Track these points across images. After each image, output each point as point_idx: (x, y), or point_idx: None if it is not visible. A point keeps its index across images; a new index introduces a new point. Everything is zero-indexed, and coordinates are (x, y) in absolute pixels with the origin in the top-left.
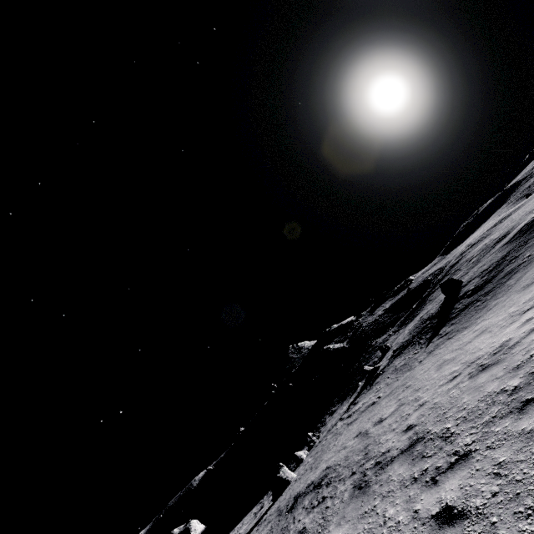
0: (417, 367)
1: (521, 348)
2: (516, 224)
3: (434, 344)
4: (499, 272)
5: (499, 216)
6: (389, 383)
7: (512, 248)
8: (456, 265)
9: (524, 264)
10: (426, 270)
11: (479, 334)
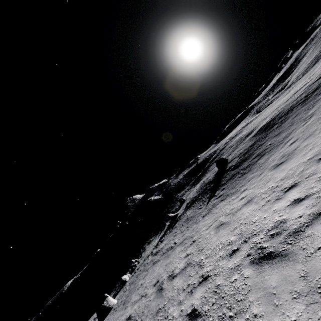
0: (201, 222)
1: (313, 245)
2: (257, 125)
3: (212, 203)
4: (251, 154)
5: (245, 122)
6: (182, 231)
7: (257, 139)
8: (224, 149)
9: (268, 149)
10: (207, 152)
11: (246, 203)
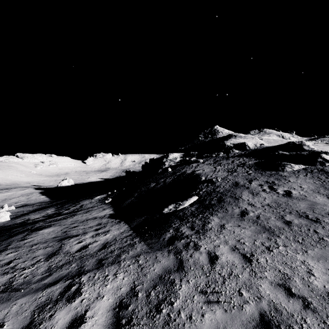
0: None
1: None
2: None
3: None
4: None
5: None
6: None
7: None
8: None
9: None
10: None
11: None
